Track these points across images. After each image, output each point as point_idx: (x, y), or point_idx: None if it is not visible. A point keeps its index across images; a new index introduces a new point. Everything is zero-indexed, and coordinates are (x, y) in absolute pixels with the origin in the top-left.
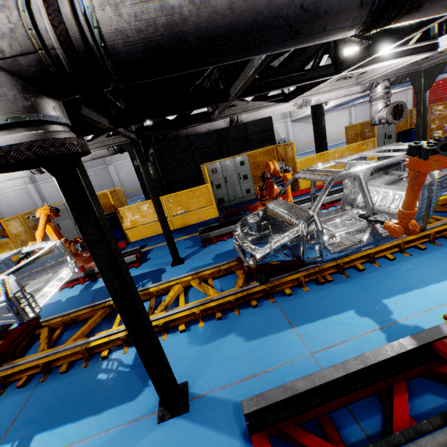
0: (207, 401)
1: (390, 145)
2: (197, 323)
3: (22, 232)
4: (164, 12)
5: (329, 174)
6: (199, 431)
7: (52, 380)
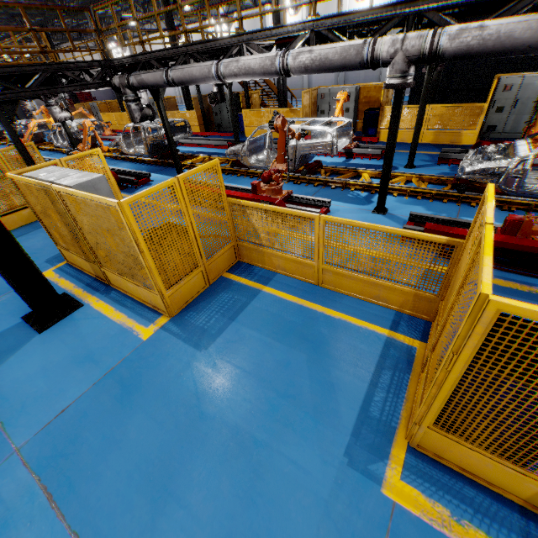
0: (394, 216)
1: None
2: (404, 196)
3: (307, 106)
4: (466, 46)
5: None
6: (386, 220)
7: (327, 189)
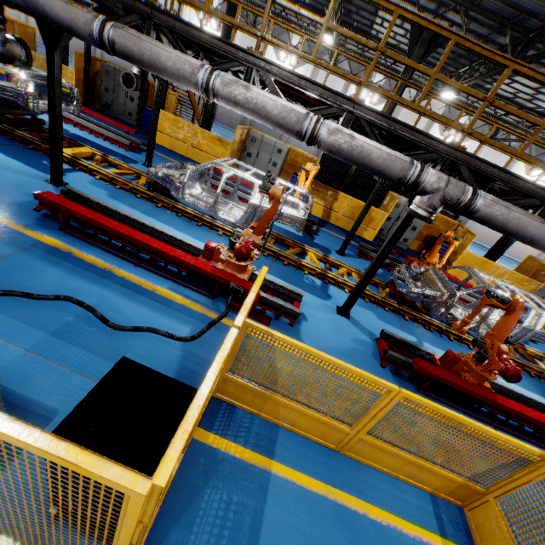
0: (358, 323)
1: (535, 297)
2: None
3: (237, 141)
4: (494, 217)
5: (484, 283)
6: (354, 327)
7: (280, 264)
